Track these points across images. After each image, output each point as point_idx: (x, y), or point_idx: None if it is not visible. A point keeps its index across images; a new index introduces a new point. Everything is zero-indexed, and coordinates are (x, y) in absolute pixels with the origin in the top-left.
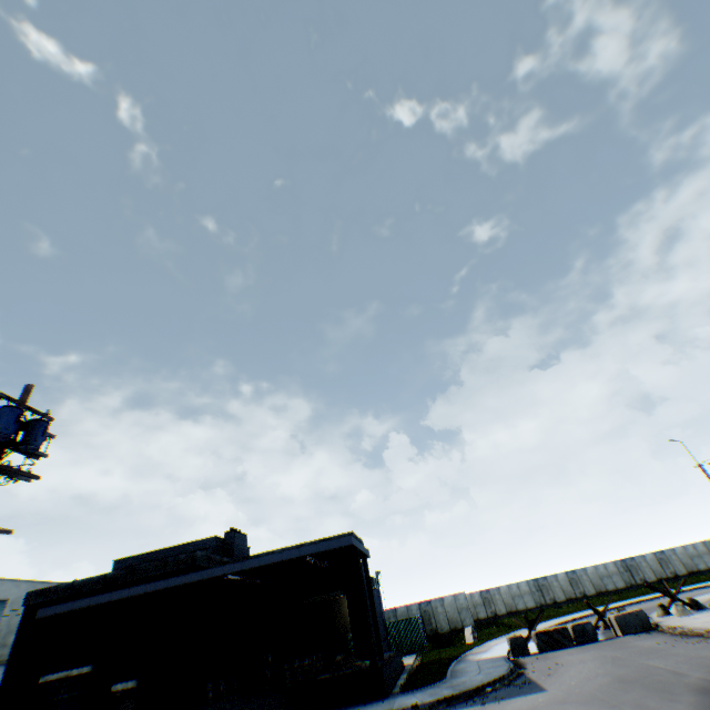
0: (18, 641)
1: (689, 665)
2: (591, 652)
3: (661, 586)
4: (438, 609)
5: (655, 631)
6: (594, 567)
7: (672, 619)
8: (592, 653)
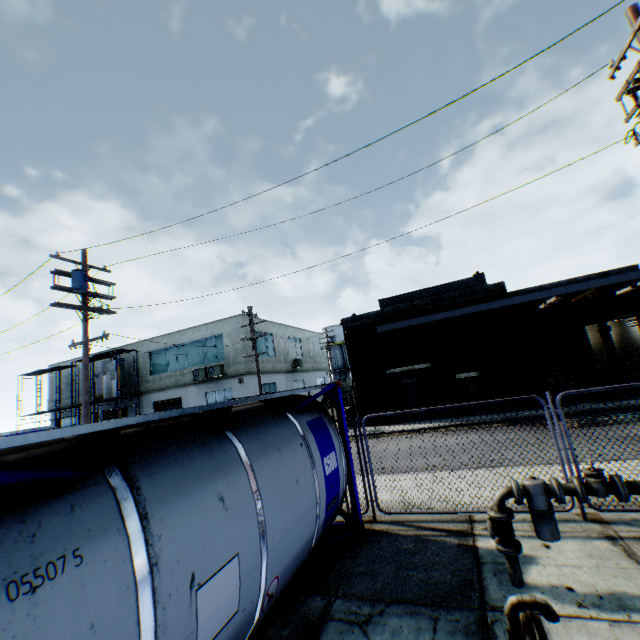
0: (352, 350)
1: None
2: None
3: None
4: None
5: None
6: None
7: None
8: None
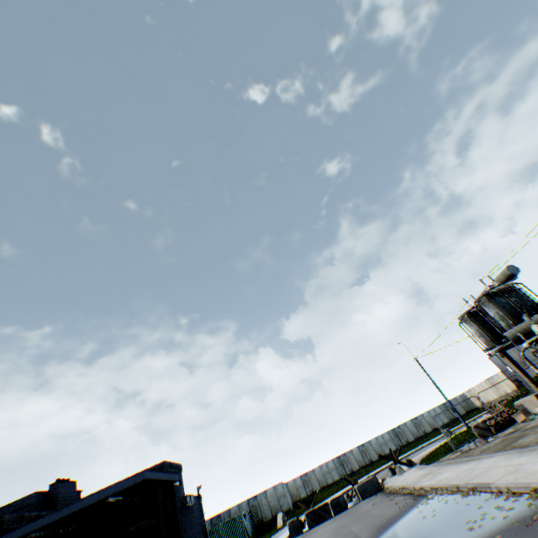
0: None
1: (368, 526)
2: (334, 523)
3: (416, 444)
4: (263, 501)
5: (380, 492)
6: (376, 438)
7: (393, 479)
8: (333, 524)
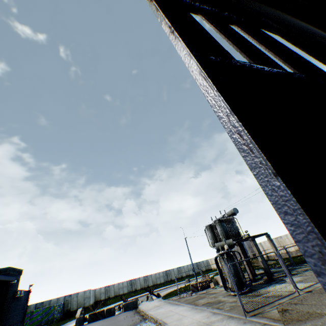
0: None
1: None
2: (100, 323)
3: (174, 281)
4: (74, 298)
5: (134, 309)
6: (155, 274)
7: (144, 303)
8: (99, 324)
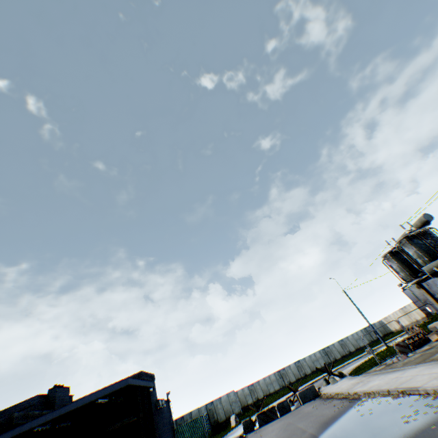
0: None
1: (312, 423)
2: (281, 422)
3: (342, 360)
4: (218, 406)
5: (318, 398)
6: (309, 356)
7: (328, 387)
8: (281, 423)
